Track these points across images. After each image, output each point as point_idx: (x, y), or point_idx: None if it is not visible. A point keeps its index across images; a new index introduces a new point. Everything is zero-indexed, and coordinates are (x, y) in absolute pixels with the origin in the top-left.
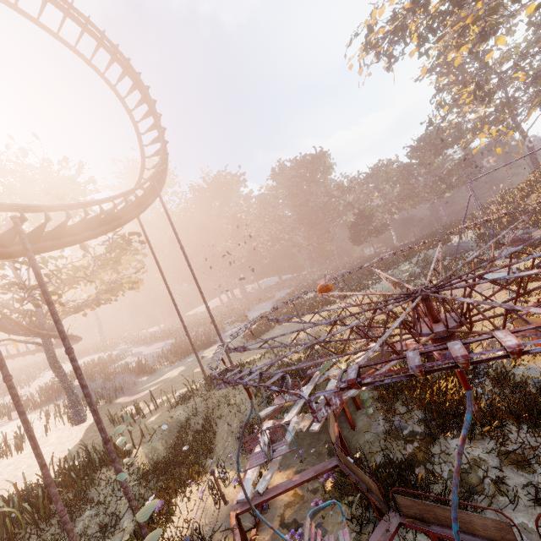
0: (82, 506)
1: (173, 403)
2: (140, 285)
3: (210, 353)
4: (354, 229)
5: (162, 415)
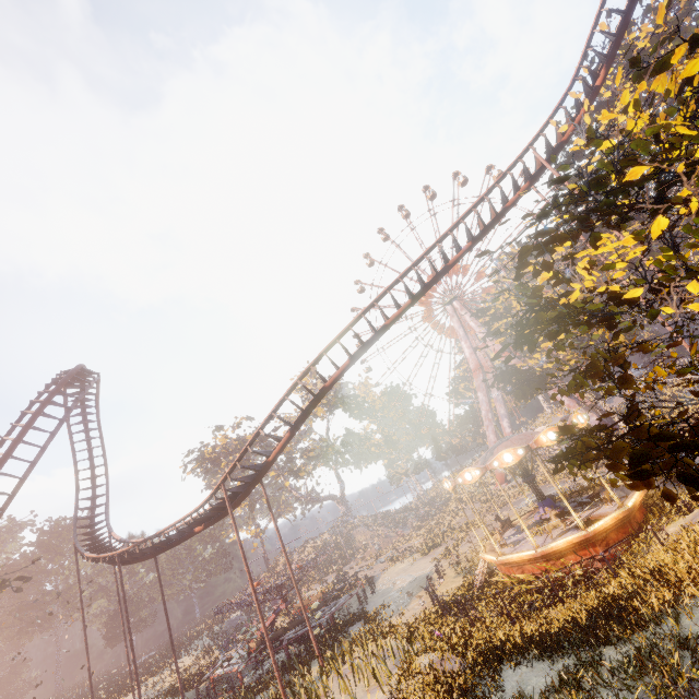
0: None
1: None
2: None
3: None
4: (115, 621)
5: None
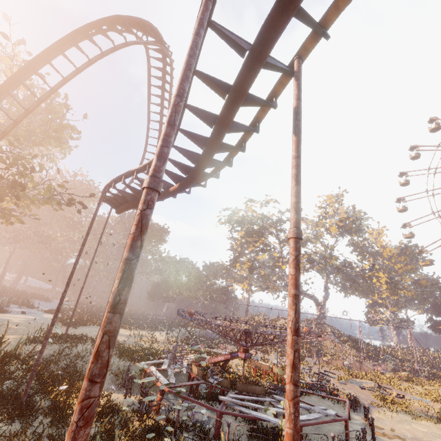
0: (2, 375)
1: (17, 341)
2: (4, 221)
3: (12, 318)
4: (156, 288)
5: (15, 345)
